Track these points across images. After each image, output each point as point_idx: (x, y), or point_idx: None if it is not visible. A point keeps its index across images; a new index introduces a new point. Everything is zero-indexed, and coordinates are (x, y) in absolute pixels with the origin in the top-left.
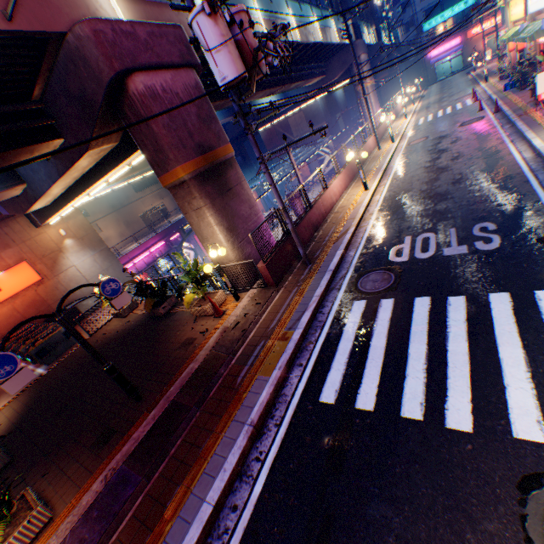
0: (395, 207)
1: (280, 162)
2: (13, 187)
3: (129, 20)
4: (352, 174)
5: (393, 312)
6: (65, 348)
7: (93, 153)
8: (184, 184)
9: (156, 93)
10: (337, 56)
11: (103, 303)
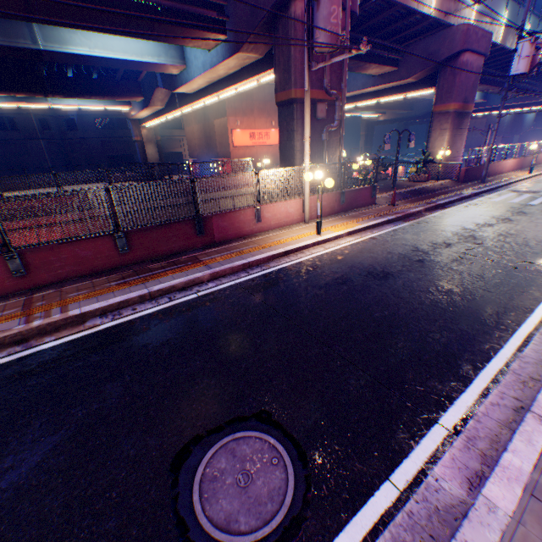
0: None
1: None
2: None
3: (478, 27)
4: (519, 166)
5: (531, 196)
6: None
7: (404, 82)
8: (446, 114)
9: (466, 65)
10: None
11: None
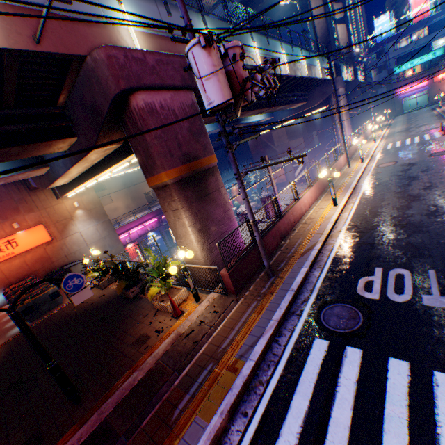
0: (364, 229)
1: (260, 165)
2: (38, 168)
3: (141, 49)
4: (322, 187)
5: (362, 371)
6: (48, 308)
7: (98, 151)
8: (166, 186)
9: (154, 109)
10: (318, 88)
11: (87, 274)
